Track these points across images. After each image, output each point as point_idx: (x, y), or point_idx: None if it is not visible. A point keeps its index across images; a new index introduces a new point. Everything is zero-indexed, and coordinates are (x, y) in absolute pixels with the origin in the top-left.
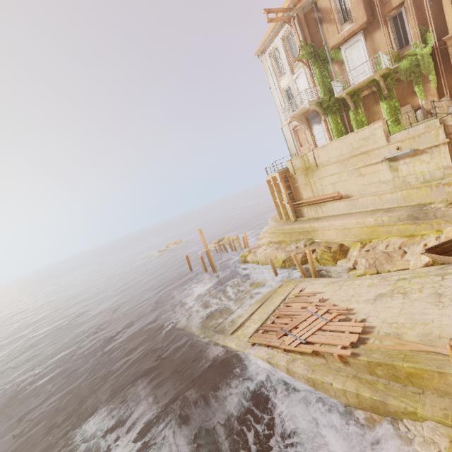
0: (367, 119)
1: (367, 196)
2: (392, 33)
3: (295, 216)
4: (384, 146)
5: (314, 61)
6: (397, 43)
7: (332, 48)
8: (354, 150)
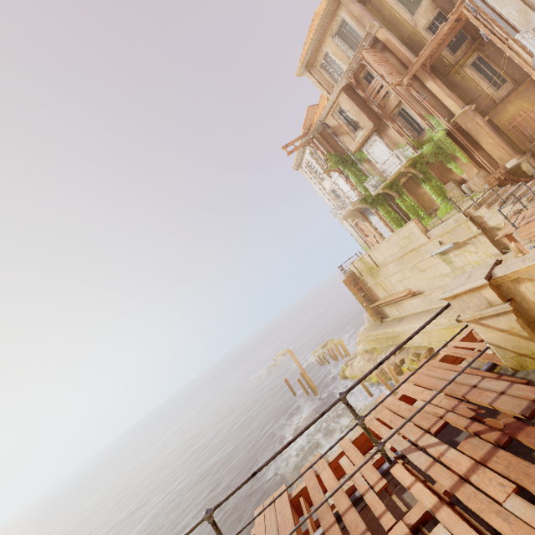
0: (417, 201)
1: (437, 291)
2: (403, 126)
3: (379, 318)
4: (427, 242)
5: (344, 166)
6: (412, 132)
7: (354, 153)
8: (403, 248)
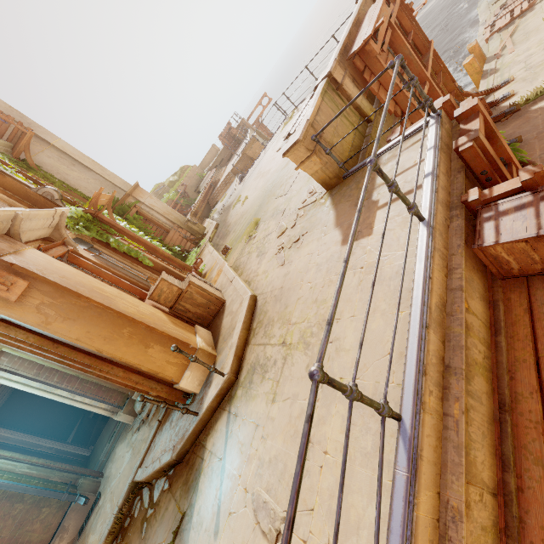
0: None
1: None
2: None
3: None
4: None
5: None
6: None
7: None
8: None
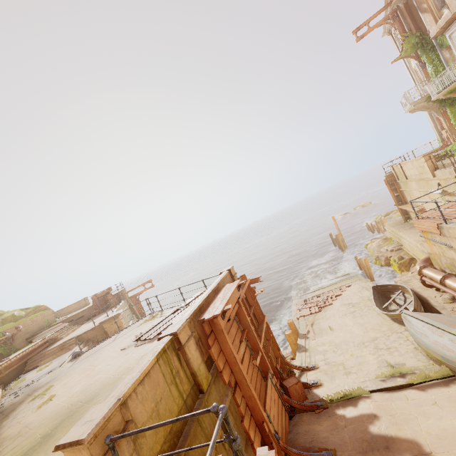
0: None
1: None
2: None
3: (404, 218)
4: (432, 179)
5: (422, 51)
6: None
7: (434, 37)
8: (420, 174)
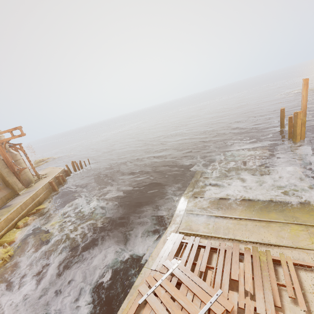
0: None
1: None
2: None
3: None
4: None
5: None
6: None
7: None
8: None
